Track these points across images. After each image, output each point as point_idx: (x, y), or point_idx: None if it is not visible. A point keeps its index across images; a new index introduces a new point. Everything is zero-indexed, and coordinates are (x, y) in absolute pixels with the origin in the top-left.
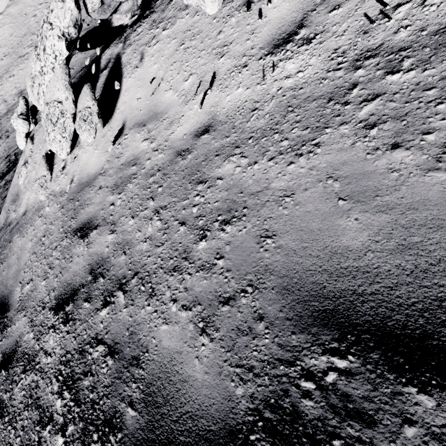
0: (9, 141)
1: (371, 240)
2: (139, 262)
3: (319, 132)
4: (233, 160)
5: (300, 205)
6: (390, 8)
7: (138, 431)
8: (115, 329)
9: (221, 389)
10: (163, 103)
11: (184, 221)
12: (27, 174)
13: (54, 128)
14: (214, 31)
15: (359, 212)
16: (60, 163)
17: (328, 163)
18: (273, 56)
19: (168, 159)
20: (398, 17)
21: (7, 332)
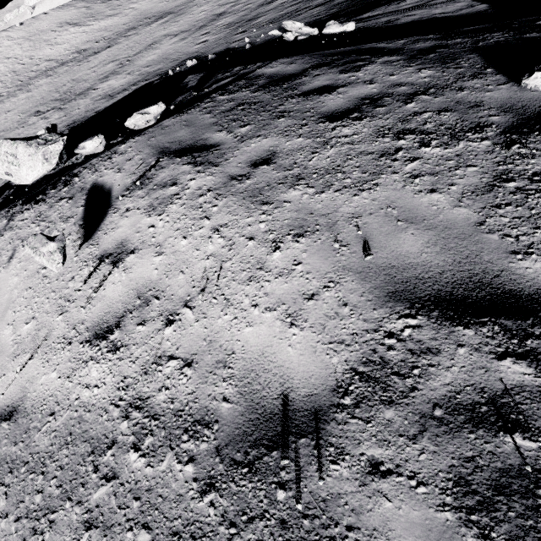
0: None
1: None
2: None
3: (62, 502)
4: None
5: None
6: (167, 356)
7: None
8: None
9: None
10: None
11: None
12: None
13: None
14: (70, 273)
15: None
16: None
17: None
18: (90, 347)
19: None
20: (167, 371)
21: None
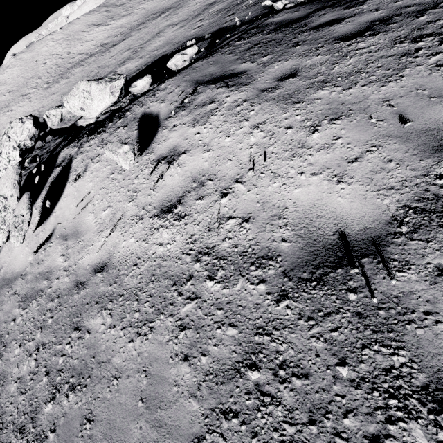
0: None
1: None
2: (2, 407)
3: (157, 316)
4: (104, 315)
5: (119, 392)
6: (226, 217)
7: None
8: None
9: None
10: (84, 224)
11: (49, 371)
12: None
13: None
14: (134, 174)
15: (145, 421)
16: None
17: (149, 354)
18: (159, 219)
19: (69, 286)
20: (228, 227)
21: None
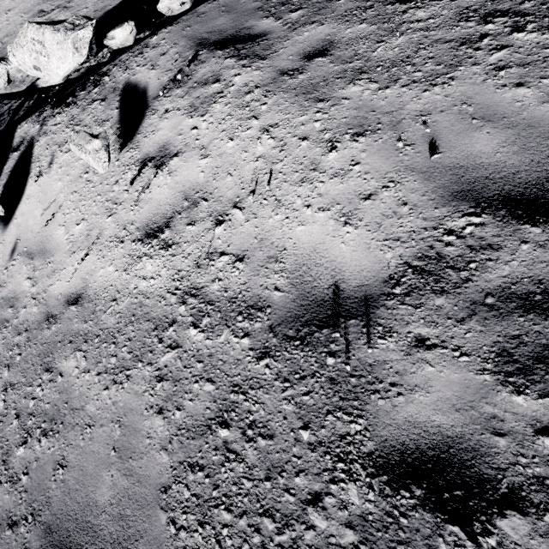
0: None
1: (110, 501)
2: None
3: (135, 363)
4: (78, 357)
5: (92, 441)
6: (218, 252)
7: None
8: None
9: None
10: (54, 240)
11: (19, 414)
12: None
13: None
14: (113, 177)
15: (116, 469)
16: None
17: (124, 404)
18: (142, 245)
19: (38, 319)
20: (219, 265)
21: None
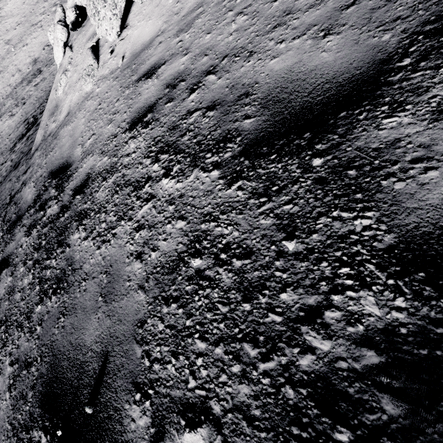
0: (26, 107)
1: None
2: (227, 49)
3: None
4: None
5: None
6: None
7: (261, 125)
8: (210, 96)
9: (361, 49)
10: None
11: None
12: (67, 81)
13: (105, 4)
14: None
15: None
16: (106, 51)
17: None
18: None
19: None
20: None
21: (73, 177)
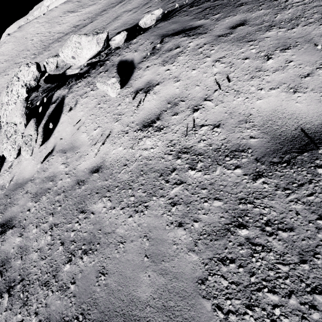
0: None
1: (151, 296)
2: (27, 269)
3: (150, 198)
4: (104, 201)
5: (126, 252)
6: (199, 126)
7: None
8: None
9: None
10: (79, 140)
11: (63, 242)
12: None
13: (7, 141)
14: (117, 103)
15: (152, 271)
16: (9, 162)
17: (148, 224)
18: (141, 132)
19: (71, 184)
20: (201, 132)
21: None
